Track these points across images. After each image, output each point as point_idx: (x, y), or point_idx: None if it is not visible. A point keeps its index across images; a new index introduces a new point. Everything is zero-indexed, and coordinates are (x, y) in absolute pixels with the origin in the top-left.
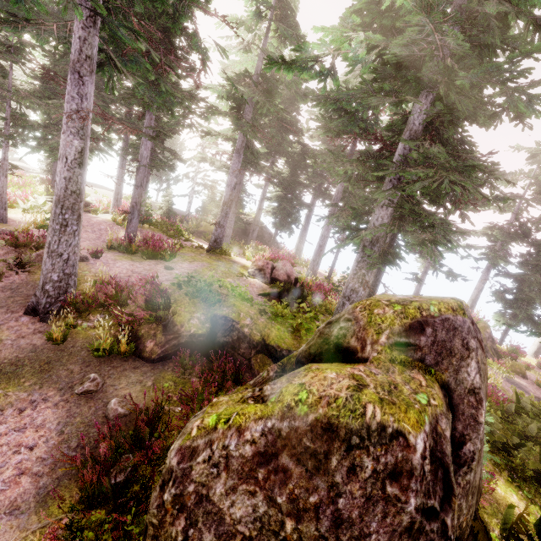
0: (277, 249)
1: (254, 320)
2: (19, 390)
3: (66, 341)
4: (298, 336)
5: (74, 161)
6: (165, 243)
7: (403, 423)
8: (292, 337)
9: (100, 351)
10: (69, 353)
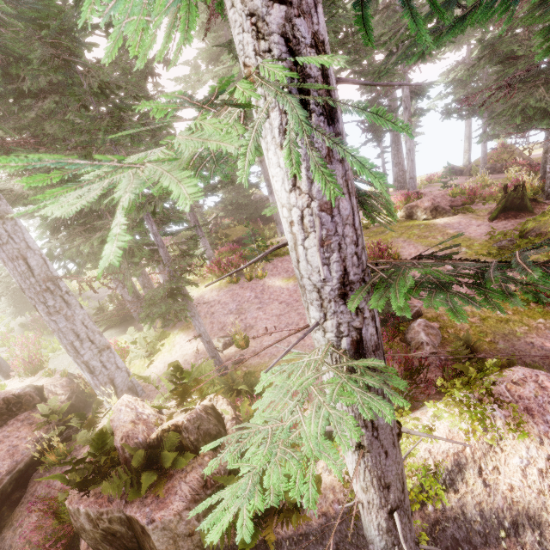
0: None
1: None
2: None
3: None
4: None
5: None
6: None
7: None
8: None
9: None
10: None
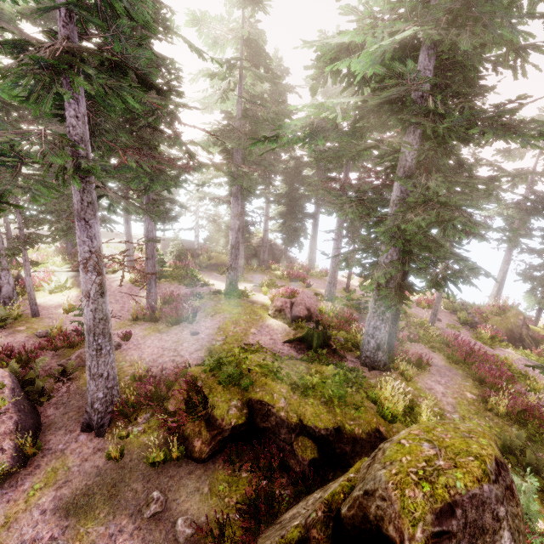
0: (290, 264)
1: (287, 400)
2: (97, 524)
3: (123, 456)
4: (332, 406)
5: (96, 293)
6: (184, 298)
7: None
8: (327, 410)
9: (155, 462)
10: (129, 469)
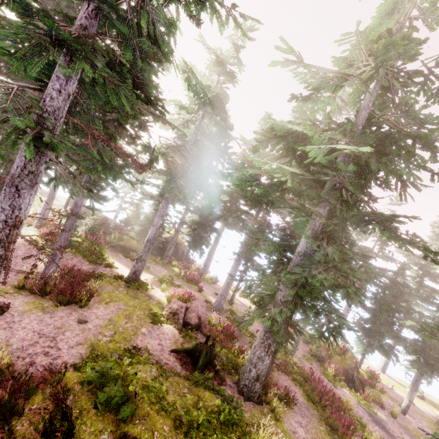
0: (188, 264)
1: None
2: None
3: None
4: None
5: None
6: (84, 276)
7: None
8: None
9: None
10: None
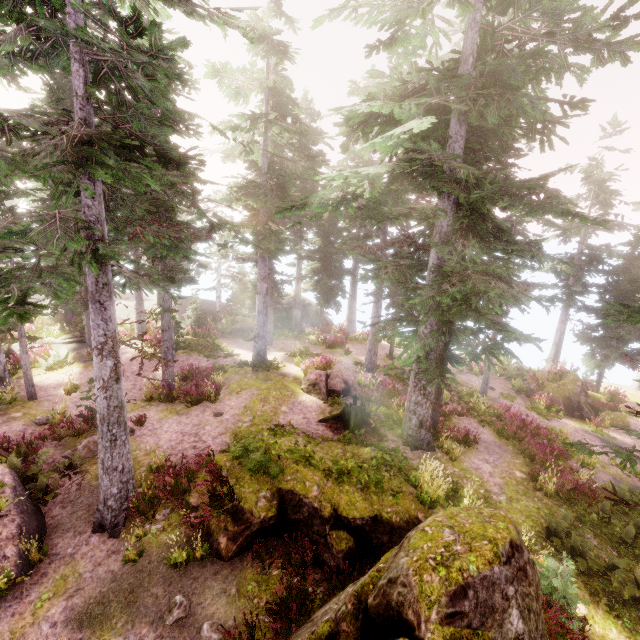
0: (327, 327)
1: (320, 489)
2: (115, 635)
3: (141, 558)
4: (369, 493)
5: (111, 379)
6: (205, 372)
7: None
8: (363, 498)
9: (177, 563)
10: (148, 573)
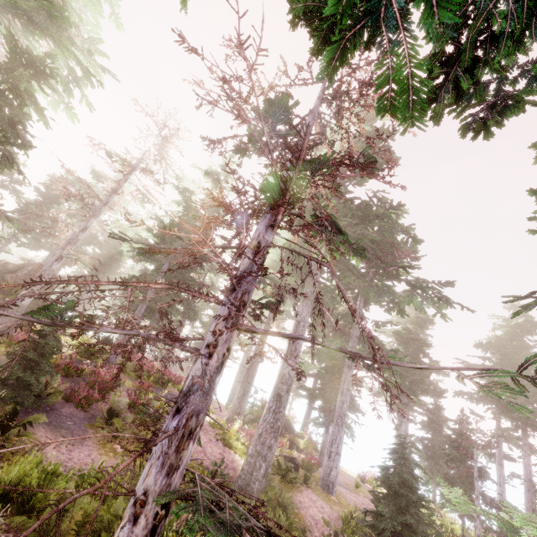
0: None
1: None
2: None
3: None
4: None
5: None
6: None
7: (4, 260)
8: None
9: None
10: None
